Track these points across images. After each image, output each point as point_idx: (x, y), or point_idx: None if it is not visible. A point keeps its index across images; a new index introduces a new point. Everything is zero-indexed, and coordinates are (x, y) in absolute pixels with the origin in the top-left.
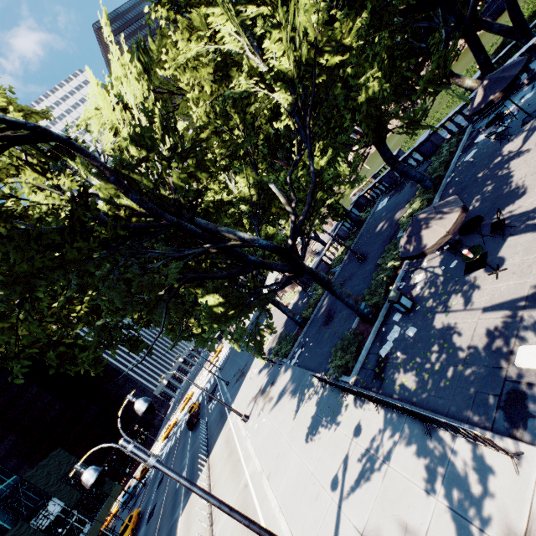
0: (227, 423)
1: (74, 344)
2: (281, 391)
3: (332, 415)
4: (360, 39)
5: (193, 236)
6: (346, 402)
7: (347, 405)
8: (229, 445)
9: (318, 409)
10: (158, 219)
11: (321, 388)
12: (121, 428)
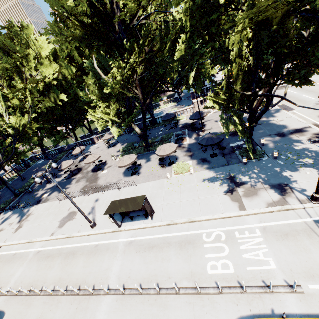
0: None
1: None
2: None
3: None
4: (42, 121)
5: None
6: (0, 215)
7: (1, 216)
8: None
9: None
10: None
11: None
12: None
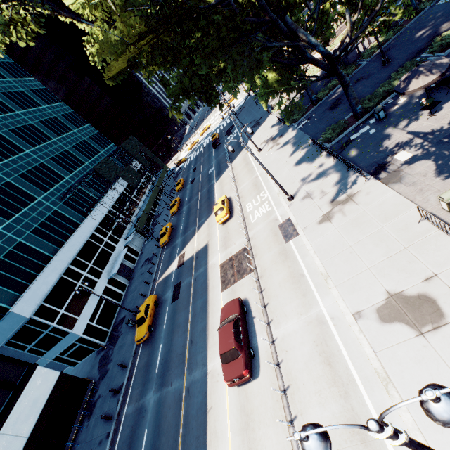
0: (244, 150)
1: (212, 92)
2: (286, 142)
3: (312, 158)
4: None
5: (280, 33)
6: (321, 155)
7: (321, 156)
8: (246, 161)
9: (305, 155)
10: (264, 14)
11: (311, 146)
12: (241, 136)
